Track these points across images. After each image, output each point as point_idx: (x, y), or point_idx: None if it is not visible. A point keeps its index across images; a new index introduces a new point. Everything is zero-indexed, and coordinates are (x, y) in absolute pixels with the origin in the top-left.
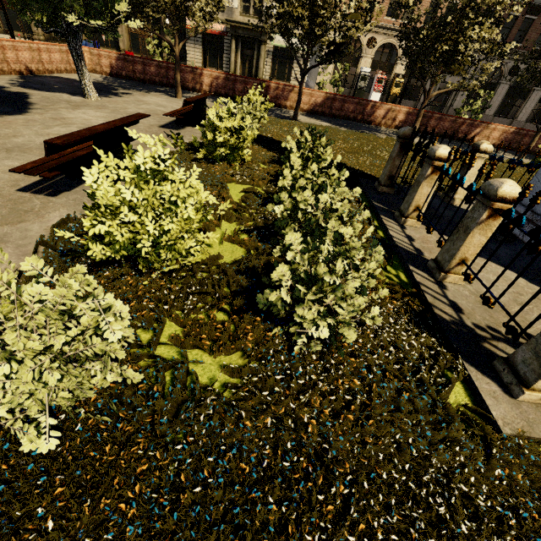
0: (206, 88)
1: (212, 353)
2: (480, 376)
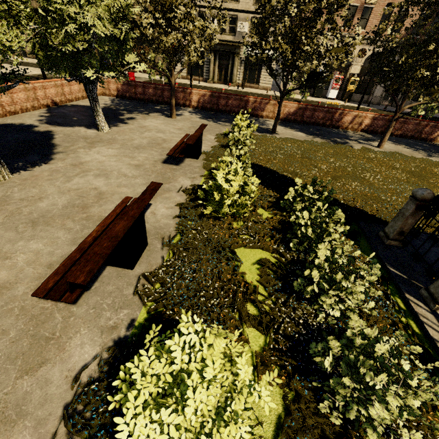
0: (194, 103)
1: None
2: None
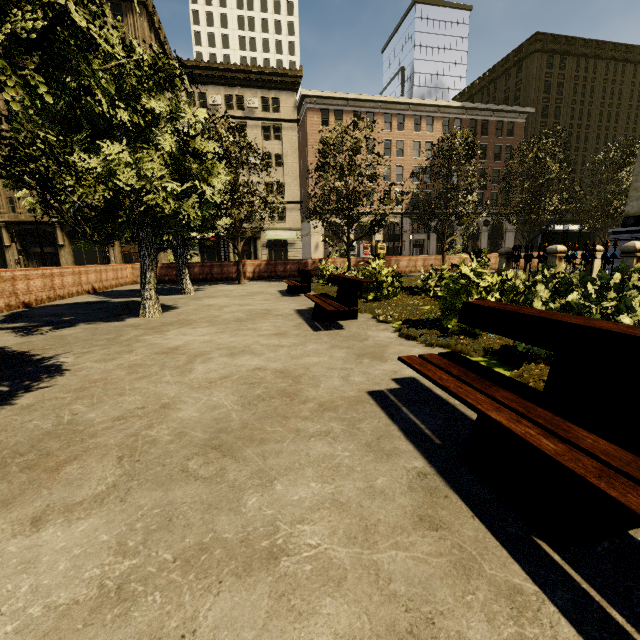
0: (250, 275)
1: None
2: None
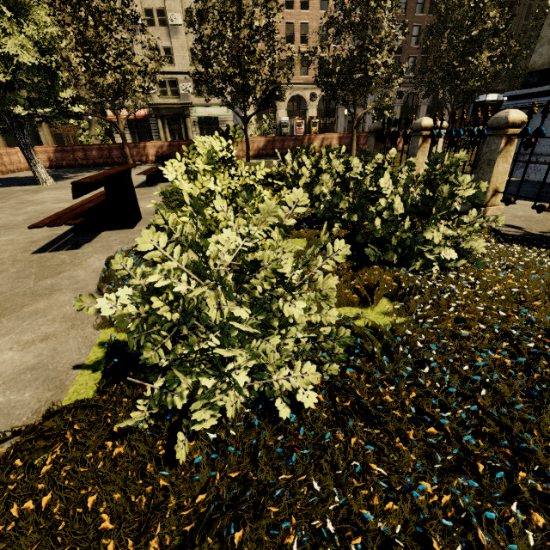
0: (153, 158)
1: (358, 308)
2: None
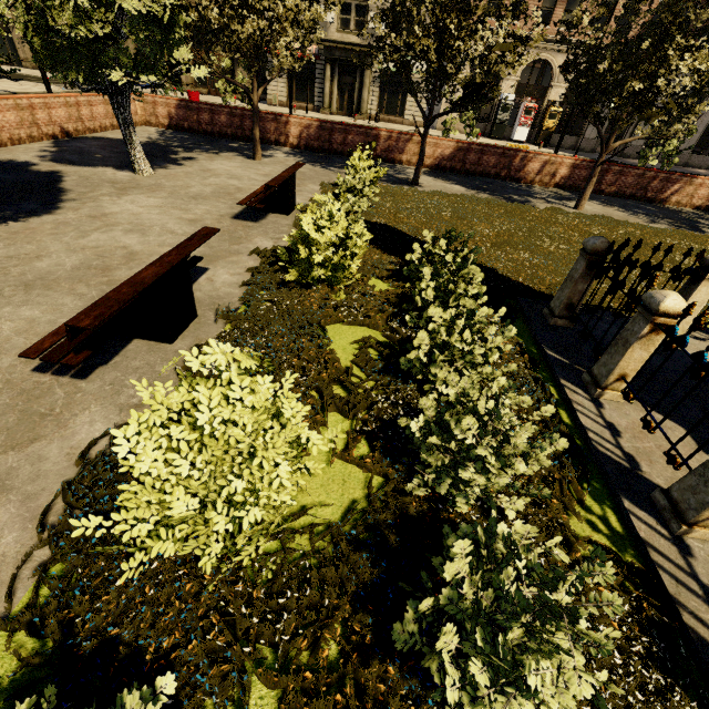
0: (294, 140)
1: None
2: None
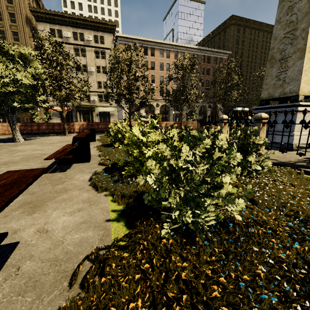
0: (77, 130)
1: None
2: (309, 169)
